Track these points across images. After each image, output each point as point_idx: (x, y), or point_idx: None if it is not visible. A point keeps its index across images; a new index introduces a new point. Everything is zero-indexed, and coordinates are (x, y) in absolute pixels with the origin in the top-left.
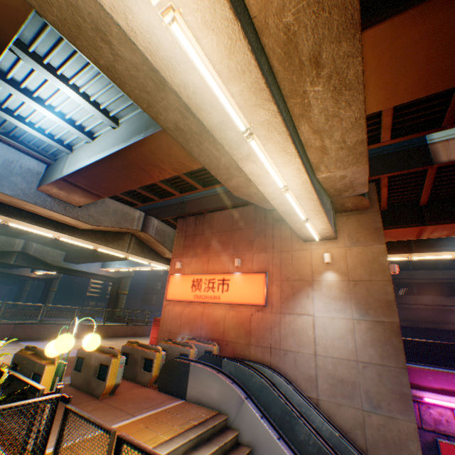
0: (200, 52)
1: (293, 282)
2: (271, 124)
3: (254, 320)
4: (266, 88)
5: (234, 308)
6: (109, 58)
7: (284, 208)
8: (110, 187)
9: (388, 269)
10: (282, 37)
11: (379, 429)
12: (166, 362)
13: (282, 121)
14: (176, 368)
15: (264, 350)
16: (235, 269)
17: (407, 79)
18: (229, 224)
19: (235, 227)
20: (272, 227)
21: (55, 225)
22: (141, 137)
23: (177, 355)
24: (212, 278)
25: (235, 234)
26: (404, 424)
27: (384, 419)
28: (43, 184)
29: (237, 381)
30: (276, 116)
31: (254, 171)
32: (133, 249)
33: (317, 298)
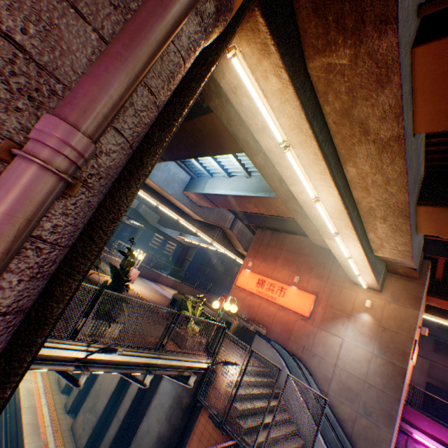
0: (324, 210)
1: (335, 310)
2: (350, 235)
3: (296, 324)
4: (351, 226)
5: (284, 310)
6: (277, 185)
7: (344, 263)
8: (228, 205)
9: (414, 329)
10: (367, 207)
11: (364, 428)
12: (240, 328)
13: (356, 236)
14: (246, 334)
15: (298, 346)
16: (293, 283)
17: (447, 229)
18: (297, 247)
19: (302, 252)
20: (331, 263)
21: (181, 213)
22: (266, 195)
23: (240, 325)
24: (273, 283)
25: (300, 257)
26: (384, 432)
27: (371, 423)
28: (187, 190)
29: (281, 355)
30: (353, 234)
31: (332, 244)
32: (218, 239)
33: (350, 328)
